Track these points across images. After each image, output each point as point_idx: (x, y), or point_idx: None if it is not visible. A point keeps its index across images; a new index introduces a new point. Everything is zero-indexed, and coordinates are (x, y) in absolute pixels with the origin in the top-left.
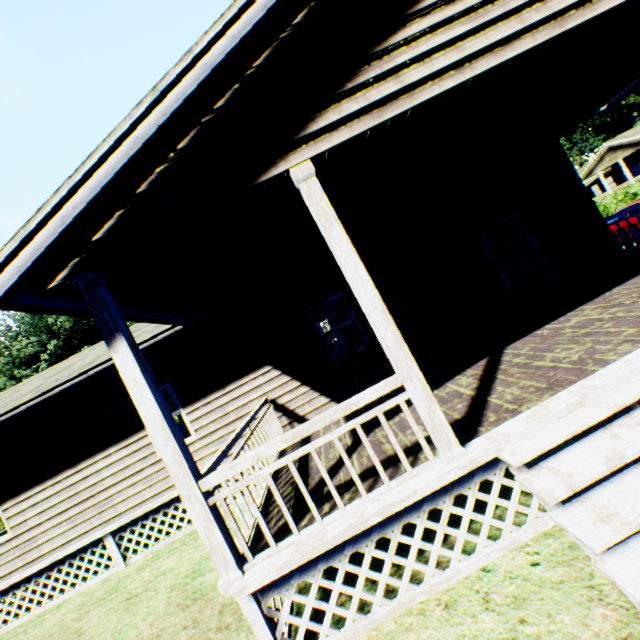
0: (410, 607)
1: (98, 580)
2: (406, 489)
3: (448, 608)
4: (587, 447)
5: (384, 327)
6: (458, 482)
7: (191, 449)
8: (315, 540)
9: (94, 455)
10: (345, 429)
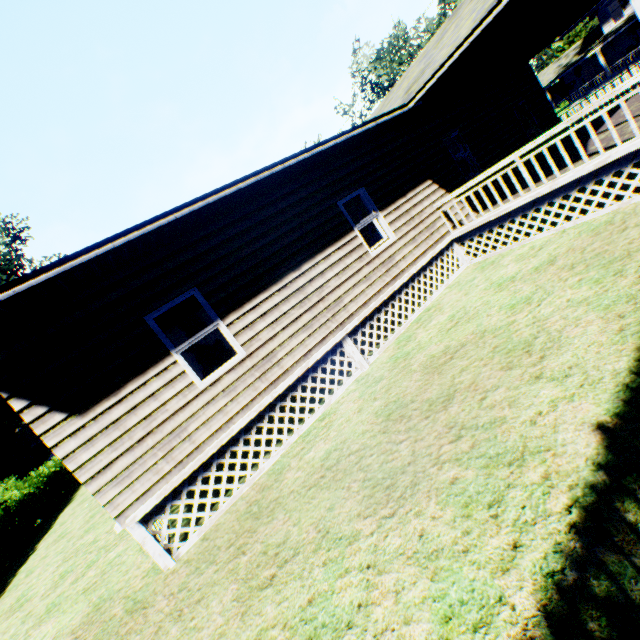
0: None
1: (344, 389)
2: None
3: None
4: None
5: None
6: None
7: (394, 249)
8: None
9: (313, 257)
10: None
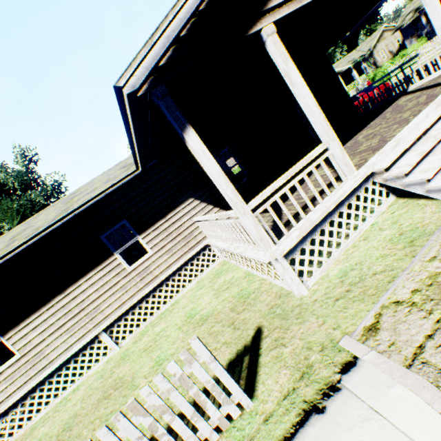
0: (347, 249)
1: (100, 365)
2: (340, 192)
3: (365, 239)
4: (406, 157)
5: (319, 116)
6: (356, 190)
7: (150, 261)
8: (308, 223)
9: (77, 281)
10: (309, 170)
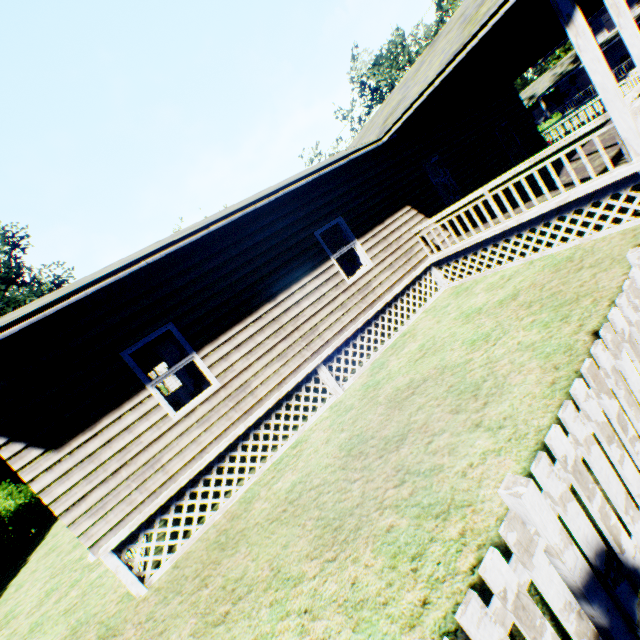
0: None
1: (319, 415)
2: None
3: None
4: None
5: None
6: None
7: (371, 276)
8: None
9: (289, 287)
10: None
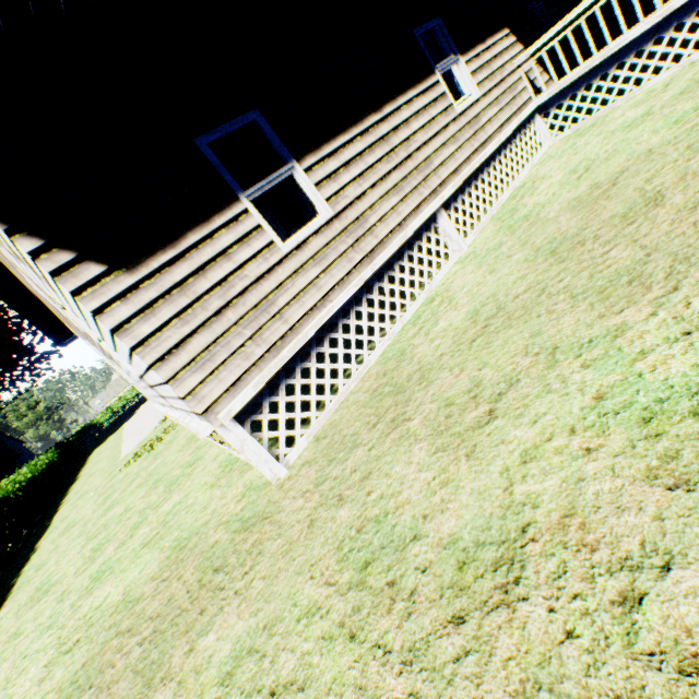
0: None
1: (444, 274)
2: None
3: None
4: None
5: None
6: None
7: (479, 108)
8: None
9: (394, 98)
10: None
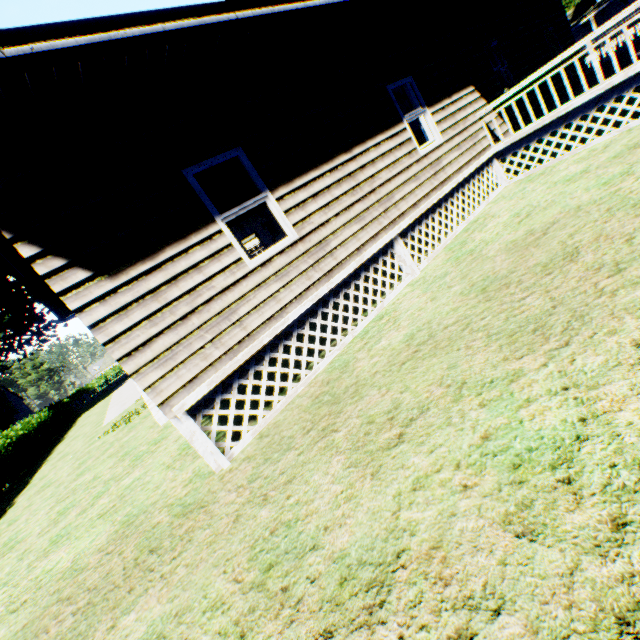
0: None
1: (396, 294)
2: None
3: None
4: None
5: None
6: None
7: (441, 152)
8: None
9: (364, 141)
10: None
